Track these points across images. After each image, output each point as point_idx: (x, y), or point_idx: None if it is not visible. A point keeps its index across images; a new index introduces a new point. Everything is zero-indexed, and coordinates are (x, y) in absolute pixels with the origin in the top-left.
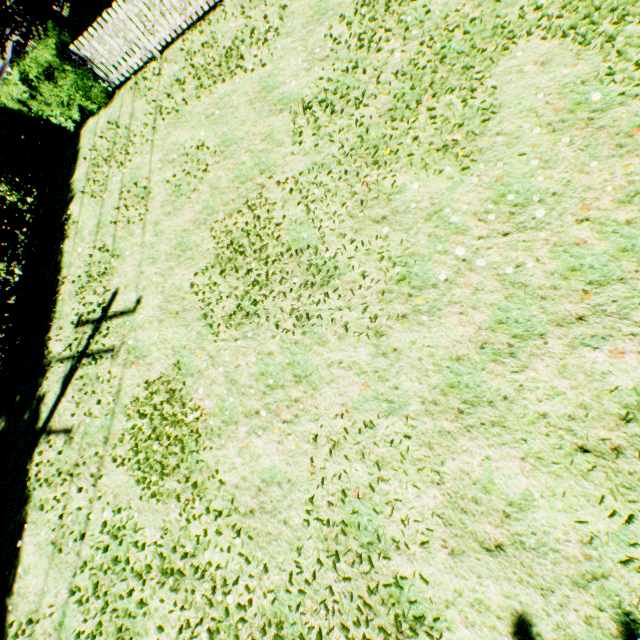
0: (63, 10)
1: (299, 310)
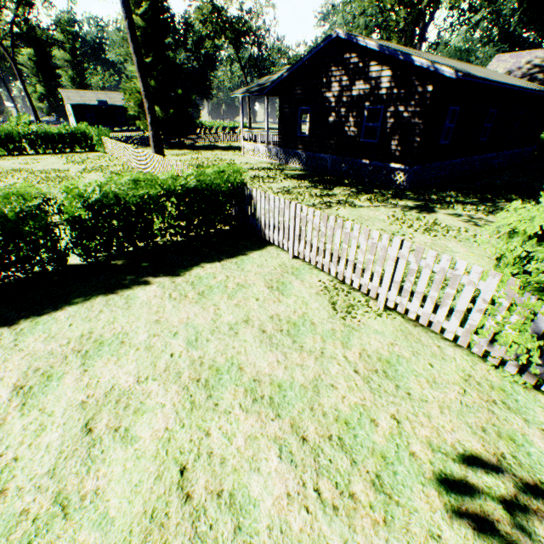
0: (196, 143)
1: None
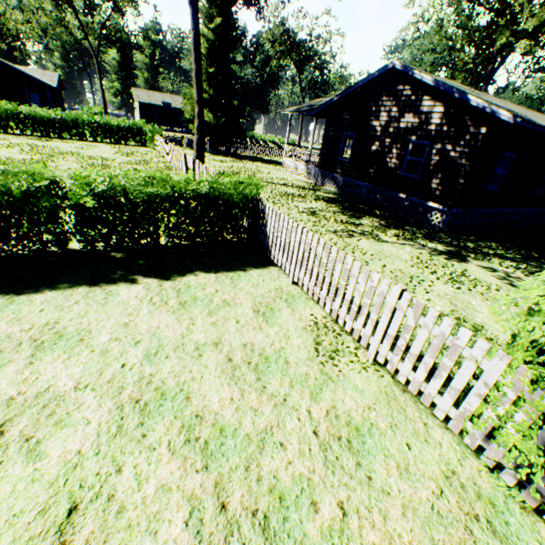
0: (241, 152)
1: (1, 145)
